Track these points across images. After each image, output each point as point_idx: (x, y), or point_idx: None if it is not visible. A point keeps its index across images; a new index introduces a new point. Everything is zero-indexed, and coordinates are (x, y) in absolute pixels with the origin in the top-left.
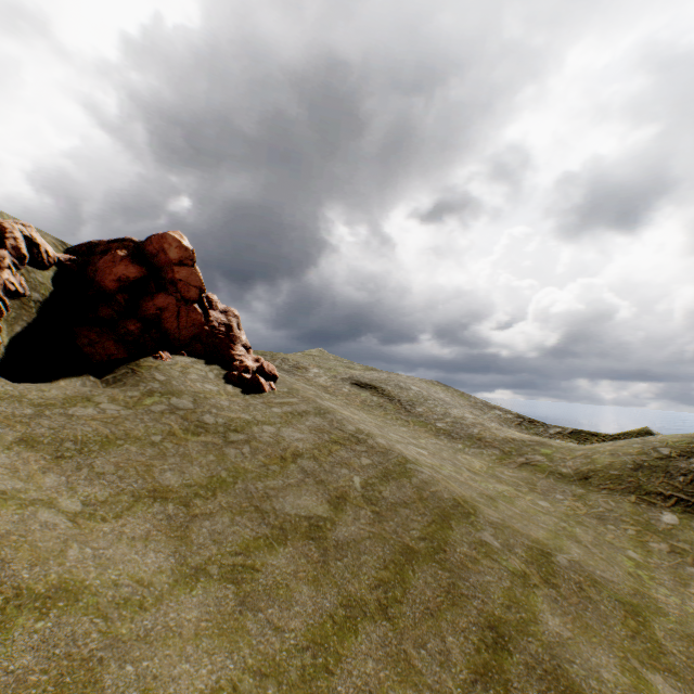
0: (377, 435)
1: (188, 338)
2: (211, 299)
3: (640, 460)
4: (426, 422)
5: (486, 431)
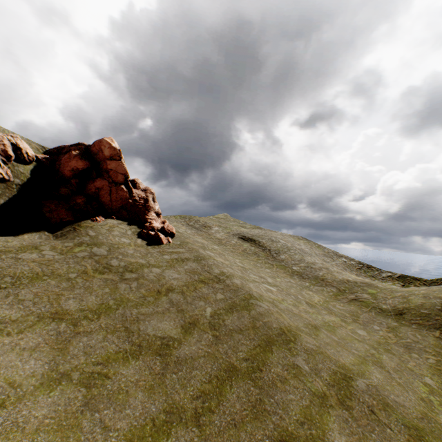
0: (237, 276)
1: (117, 208)
2: (136, 182)
3: None
4: (285, 266)
5: (328, 274)
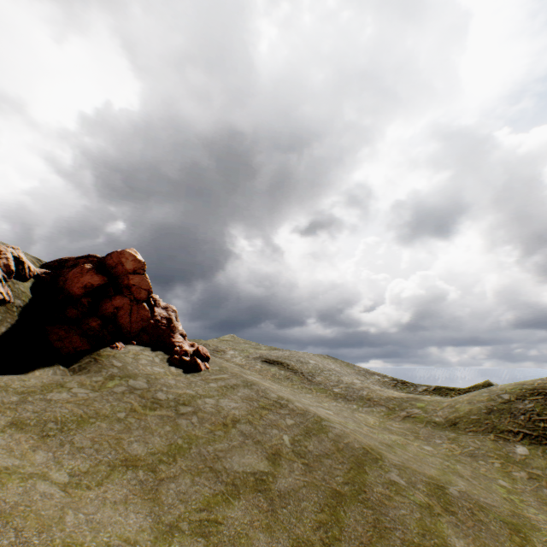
0: (294, 400)
1: (137, 330)
2: (155, 299)
3: (490, 405)
4: (325, 388)
5: (372, 392)
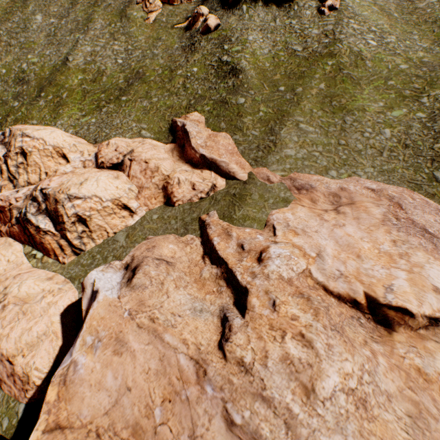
0: (348, 35)
1: None
2: None
3: None
4: None
5: None
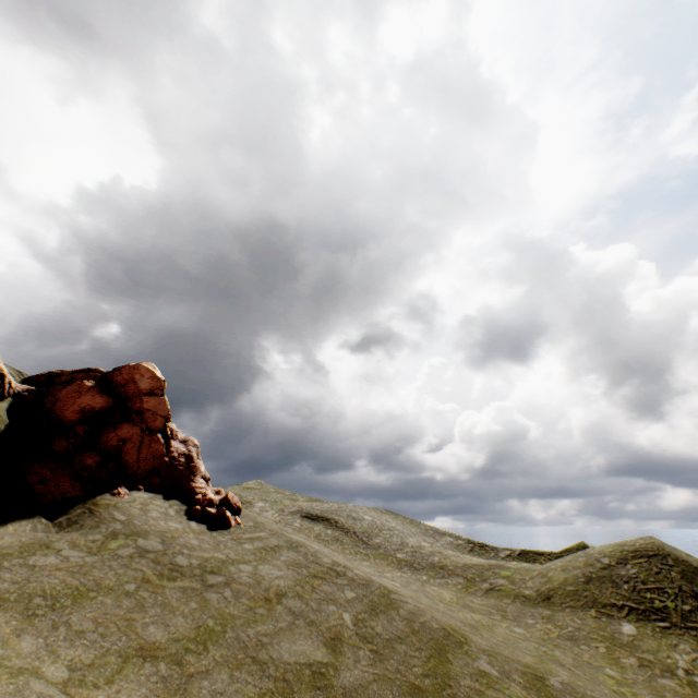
0: (353, 567)
1: (146, 471)
2: (172, 428)
3: (588, 571)
4: (386, 553)
5: (446, 557)
